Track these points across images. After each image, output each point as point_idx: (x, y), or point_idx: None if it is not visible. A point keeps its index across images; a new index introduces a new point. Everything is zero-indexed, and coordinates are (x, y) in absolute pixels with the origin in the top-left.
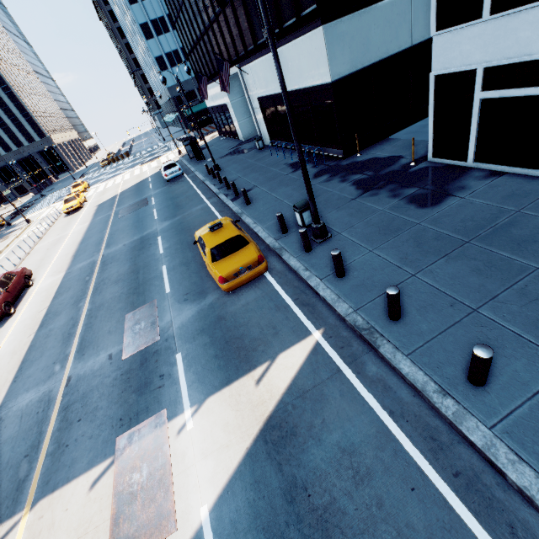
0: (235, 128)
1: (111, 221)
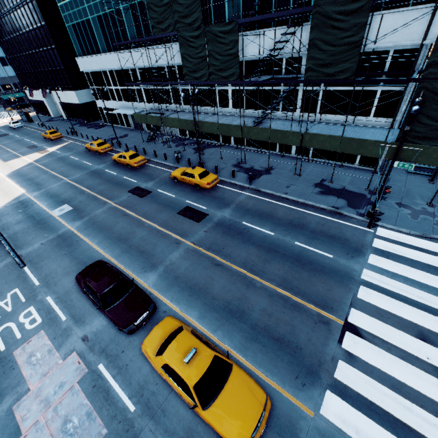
0: (49, 111)
1: None
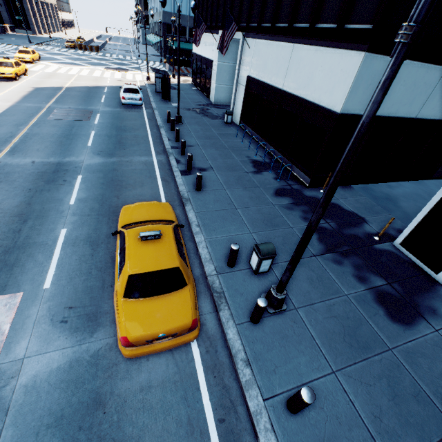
0: (210, 87)
1: (38, 117)
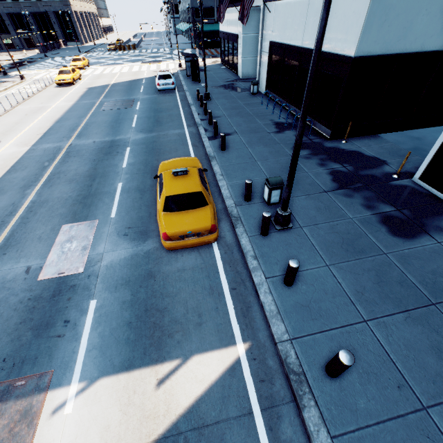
0: (237, 62)
1: (93, 110)
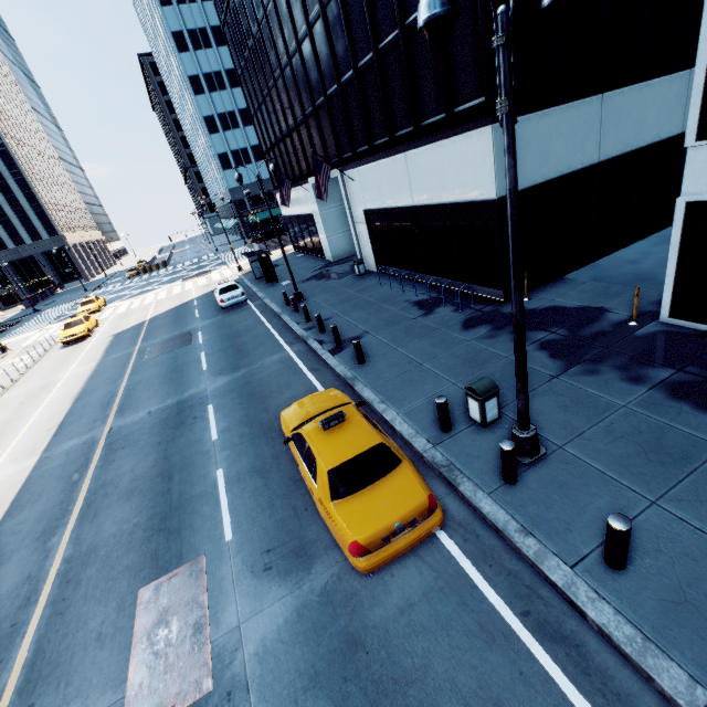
0: (321, 244)
1: (132, 364)
